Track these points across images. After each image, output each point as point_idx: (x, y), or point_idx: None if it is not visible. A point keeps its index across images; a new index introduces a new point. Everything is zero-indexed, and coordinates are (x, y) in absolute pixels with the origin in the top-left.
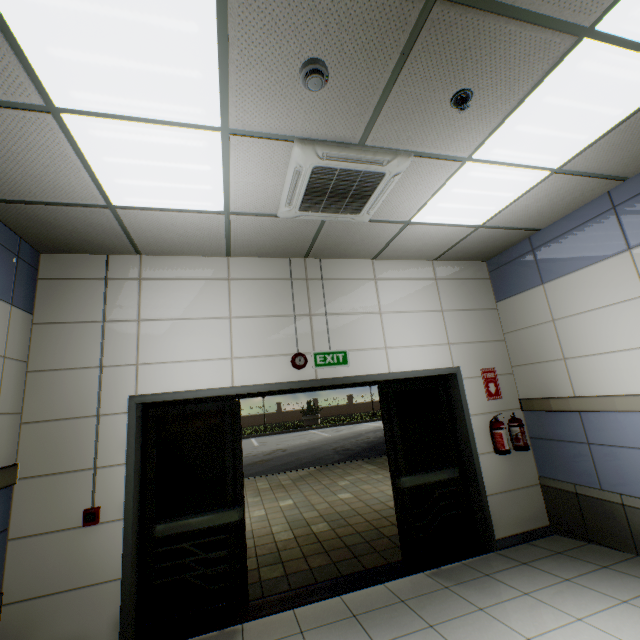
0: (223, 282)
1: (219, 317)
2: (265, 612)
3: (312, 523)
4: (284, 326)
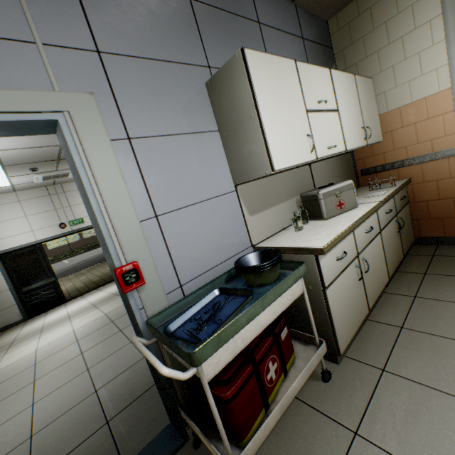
0: (17, 203)
1: (21, 217)
2: (73, 299)
3: (93, 279)
4: (52, 214)
